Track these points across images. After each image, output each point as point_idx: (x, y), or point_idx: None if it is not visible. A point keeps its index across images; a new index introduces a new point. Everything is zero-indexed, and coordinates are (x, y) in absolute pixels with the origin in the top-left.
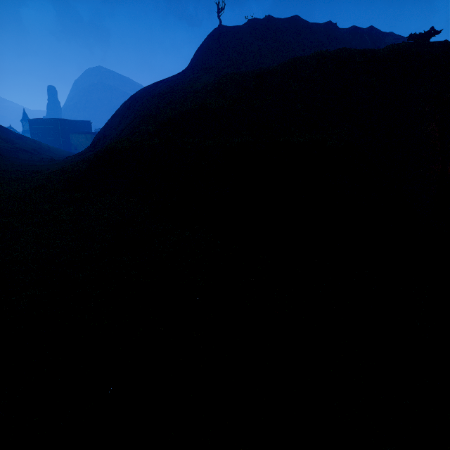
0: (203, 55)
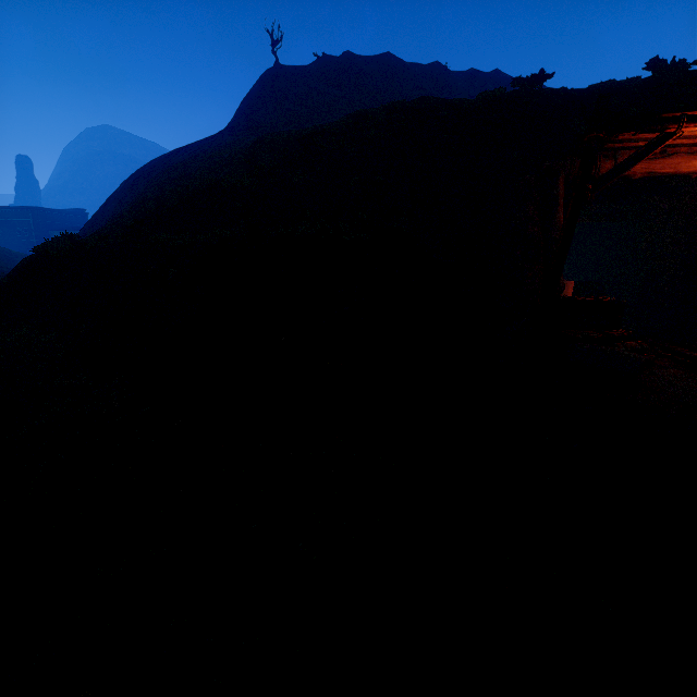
0: (251, 109)
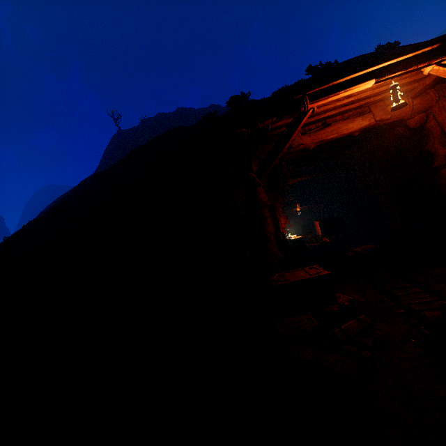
0: (107, 158)
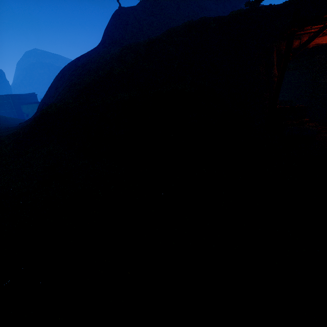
0: (111, 32)
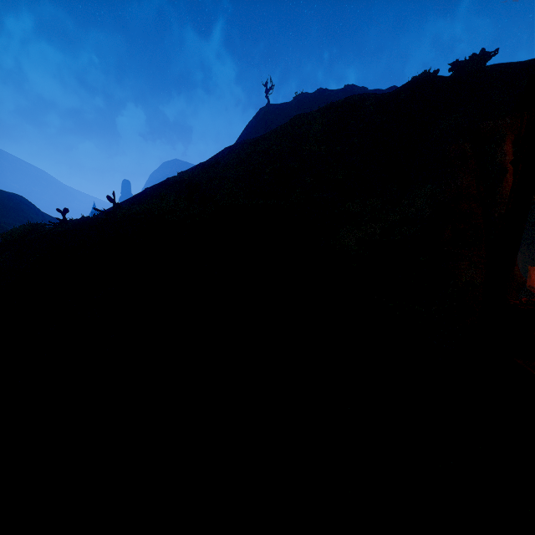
0: (247, 135)
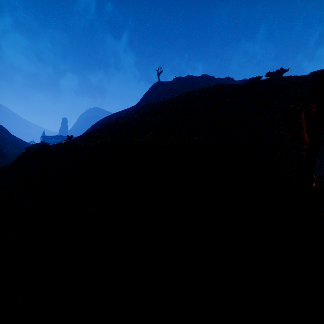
0: (147, 97)
